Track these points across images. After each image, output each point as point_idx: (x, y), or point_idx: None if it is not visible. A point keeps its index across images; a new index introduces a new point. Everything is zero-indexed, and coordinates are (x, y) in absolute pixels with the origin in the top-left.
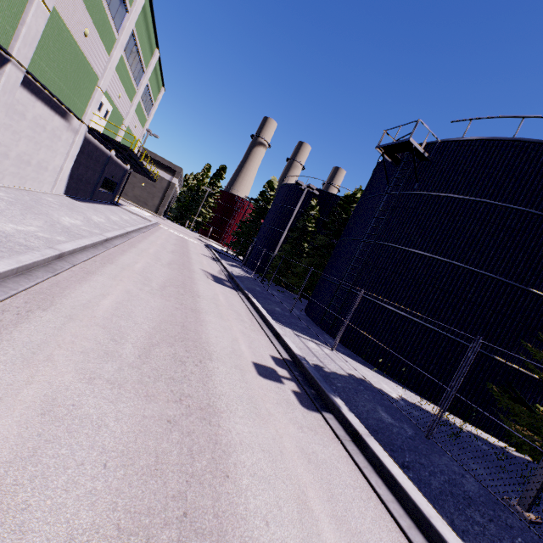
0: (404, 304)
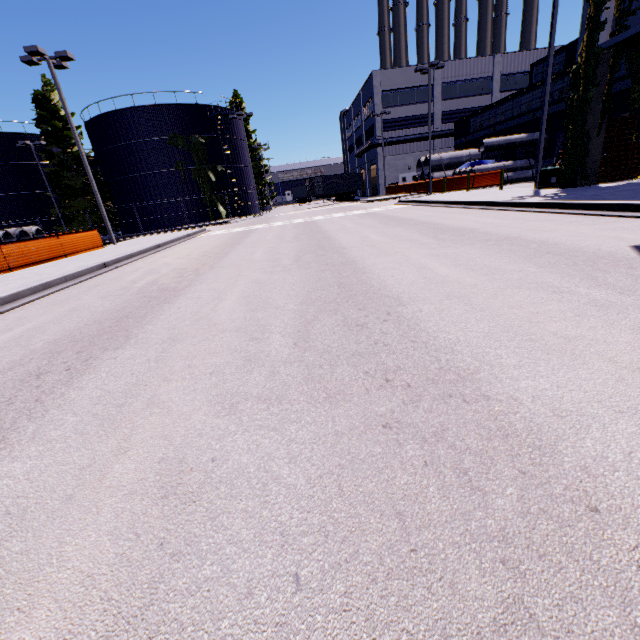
0: (7, 220)
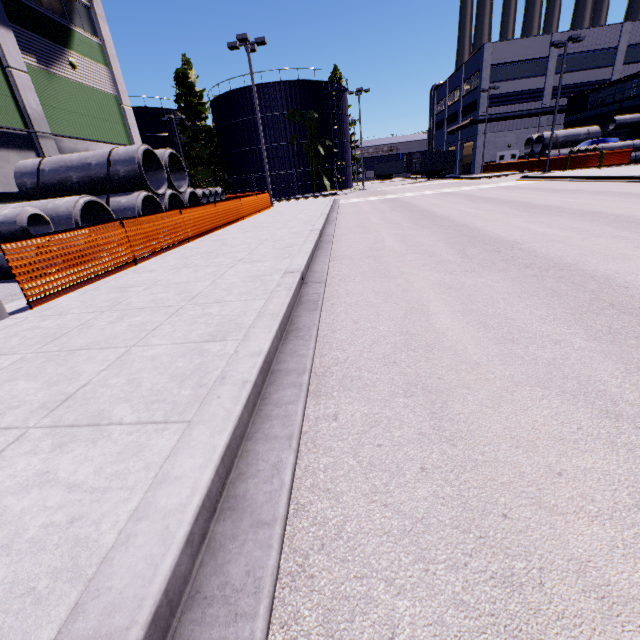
0: None
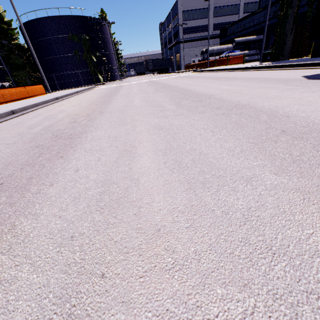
0: None
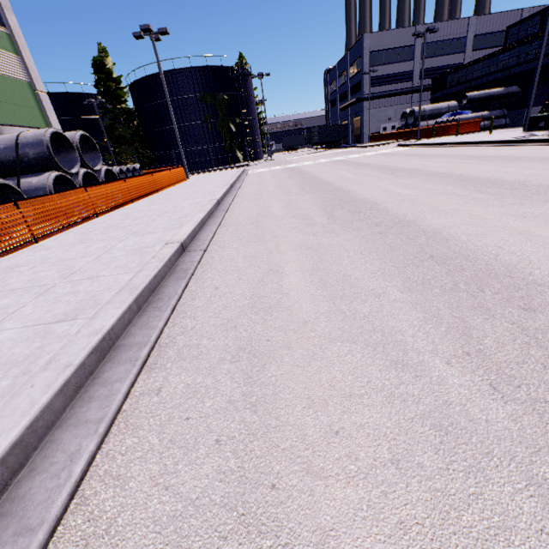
0: None
